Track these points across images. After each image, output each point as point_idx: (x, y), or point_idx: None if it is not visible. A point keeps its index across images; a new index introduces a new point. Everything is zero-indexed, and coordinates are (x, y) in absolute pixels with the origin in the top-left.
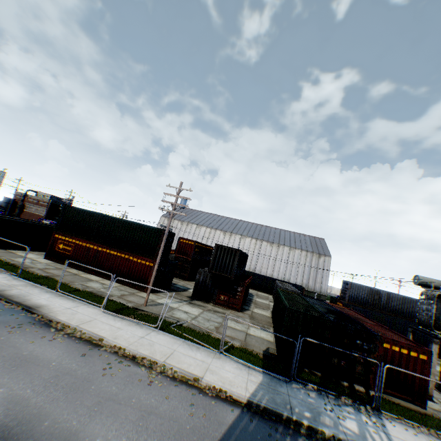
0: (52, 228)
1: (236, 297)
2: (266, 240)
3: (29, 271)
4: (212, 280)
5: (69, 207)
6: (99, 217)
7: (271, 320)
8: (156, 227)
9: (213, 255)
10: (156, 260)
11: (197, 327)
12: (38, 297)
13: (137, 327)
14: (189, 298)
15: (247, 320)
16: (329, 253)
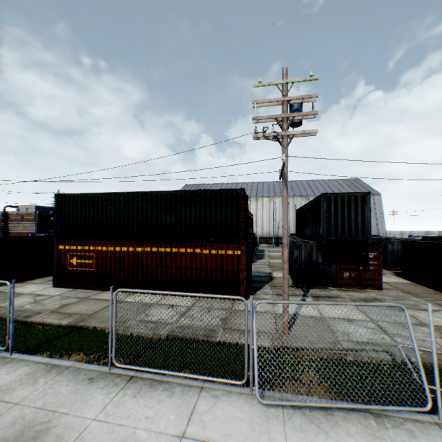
0: (50, 239)
1: (368, 268)
2: (299, 195)
3: (32, 322)
4: (321, 253)
5: (65, 198)
6: (121, 199)
7: (429, 289)
8: (225, 189)
9: (324, 214)
10: (243, 243)
11: (438, 356)
12: (74, 420)
13: (401, 436)
14: (298, 289)
15: (416, 300)
16: (375, 191)
